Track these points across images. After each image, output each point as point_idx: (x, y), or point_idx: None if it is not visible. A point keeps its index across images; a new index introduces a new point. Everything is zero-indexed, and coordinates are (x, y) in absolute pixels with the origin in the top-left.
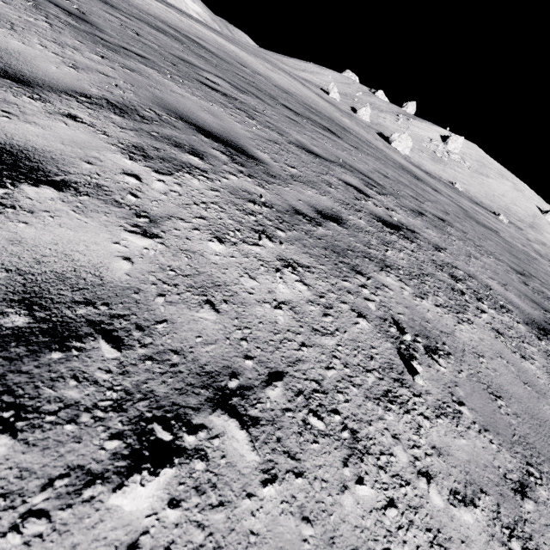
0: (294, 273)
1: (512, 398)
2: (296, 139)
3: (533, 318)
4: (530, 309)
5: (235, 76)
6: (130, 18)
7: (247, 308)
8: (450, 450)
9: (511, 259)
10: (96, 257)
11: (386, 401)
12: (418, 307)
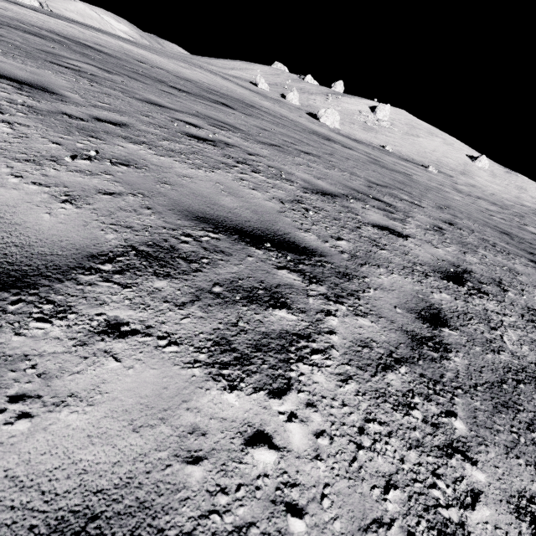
0: (7, 125)
1: (187, 188)
2: (145, 98)
3: (325, 190)
4: (333, 188)
5: (120, 67)
6: (1, 27)
7: None
8: (60, 178)
9: (385, 181)
10: None
11: (23, 161)
12: (146, 156)
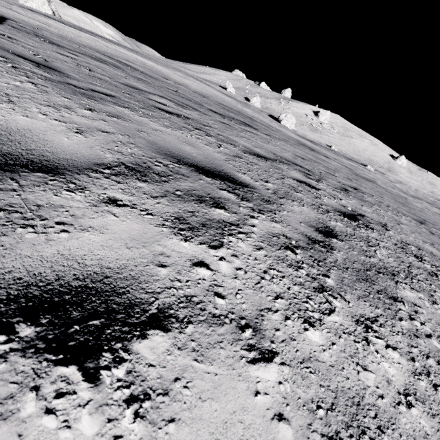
0: (377, 337)
1: None
2: (243, 146)
3: None
4: None
5: (168, 91)
6: (76, 54)
7: (398, 428)
8: None
9: (405, 209)
10: (259, 437)
11: None
12: None
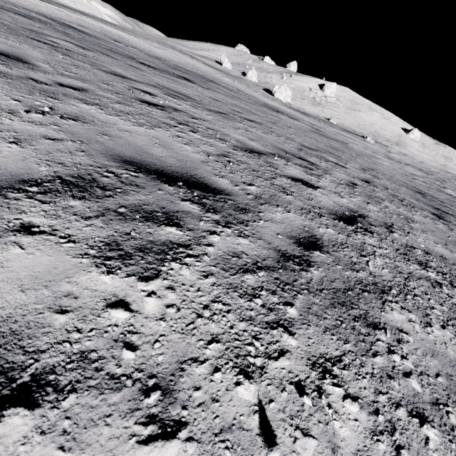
0: None
1: (124, 140)
2: (111, 70)
3: (254, 149)
4: (263, 148)
5: (97, 45)
6: None
7: None
8: (13, 125)
9: (318, 146)
10: None
11: None
12: (95, 114)
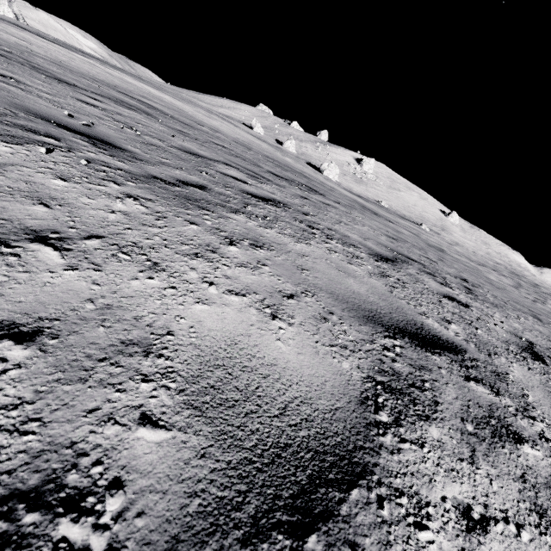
0: None
1: None
2: (359, 243)
3: None
4: None
5: (217, 147)
6: (97, 98)
7: None
8: None
9: (508, 297)
10: None
11: None
12: None
